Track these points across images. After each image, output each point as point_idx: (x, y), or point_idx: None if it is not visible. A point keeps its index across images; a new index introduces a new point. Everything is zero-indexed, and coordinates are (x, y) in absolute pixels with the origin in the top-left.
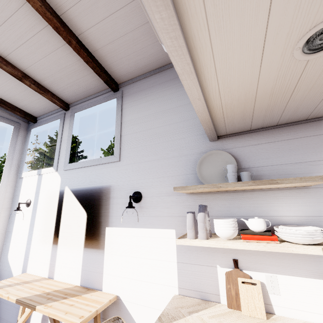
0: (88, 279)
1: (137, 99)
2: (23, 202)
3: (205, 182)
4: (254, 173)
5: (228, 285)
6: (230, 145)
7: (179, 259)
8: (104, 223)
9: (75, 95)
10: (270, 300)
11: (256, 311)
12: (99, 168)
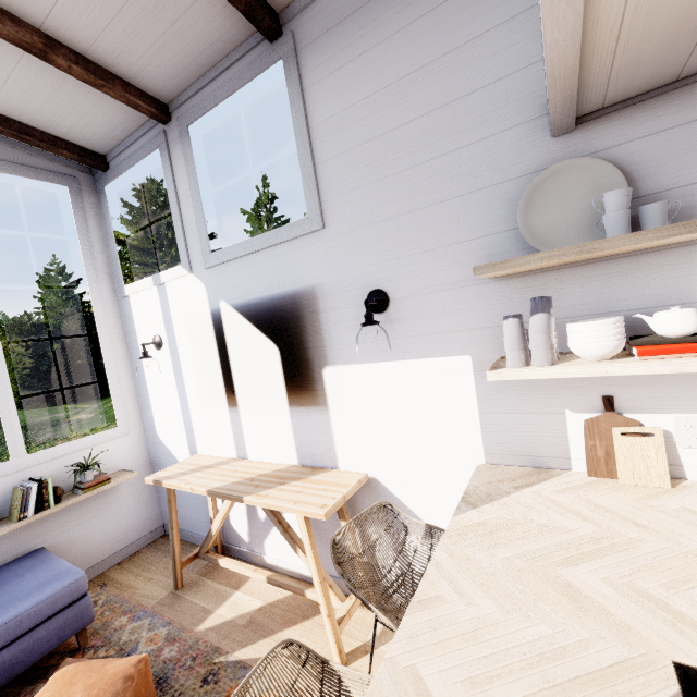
0: (310, 454)
1: (338, 51)
2: (147, 341)
3: (540, 247)
4: (680, 204)
5: (591, 442)
6: (610, 138)
7: (484, 408)
8: (317, 361)
9: (177, 73)
10: (680, 458)
11: (649, 477)
12: (281, 253)
